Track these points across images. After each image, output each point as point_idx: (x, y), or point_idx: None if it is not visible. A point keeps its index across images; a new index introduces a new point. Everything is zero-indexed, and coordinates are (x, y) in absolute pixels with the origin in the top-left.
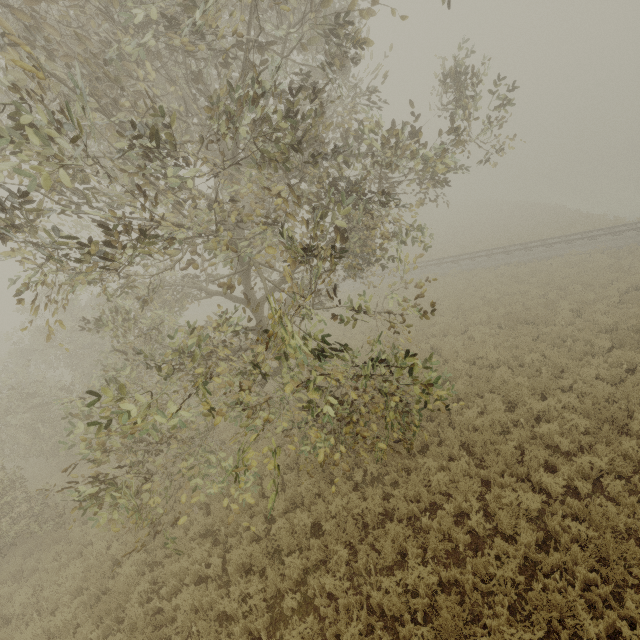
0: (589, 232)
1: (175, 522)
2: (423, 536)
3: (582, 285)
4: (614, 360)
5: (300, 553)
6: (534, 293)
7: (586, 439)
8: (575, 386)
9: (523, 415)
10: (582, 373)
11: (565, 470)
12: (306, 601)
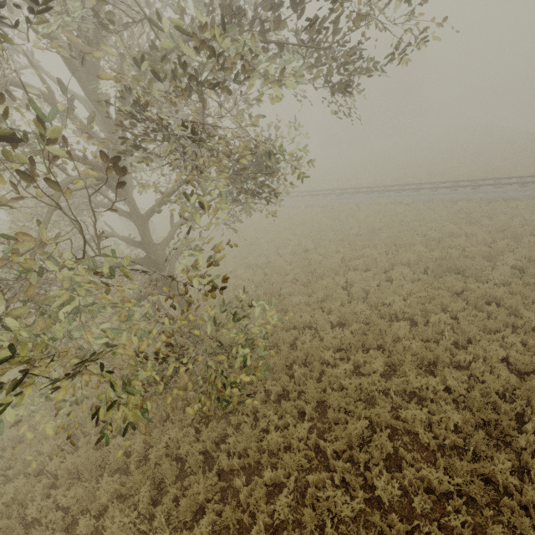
0: None
1: (18, 421)
2: (222, 505)
3: None
4: None
5: (126, 473)
6: (481, 239)
7: (454, 438)
8: (473, 365)
9: (393, 389)
10: (489, 350)
11: (409, 473)
12: (103, 528)
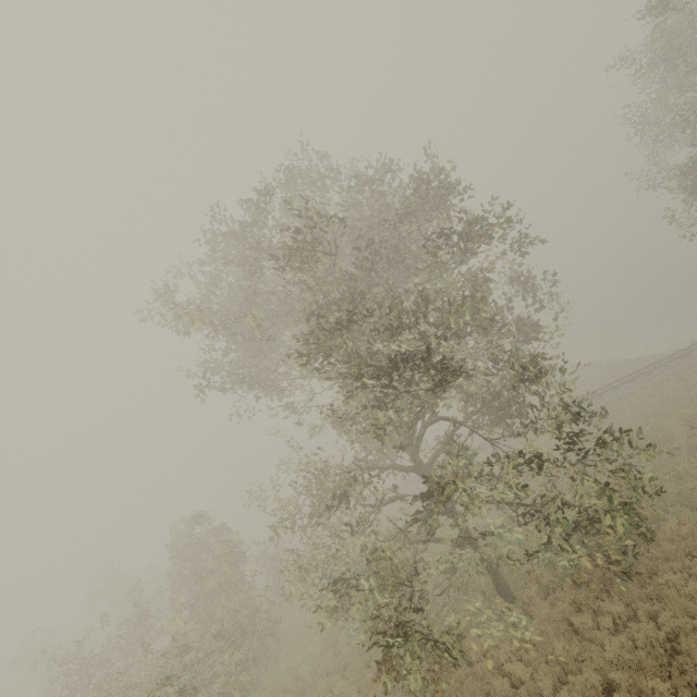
0: (641, 370)
1: None
2: None
3: (673, 407)
4: None
5: None
6: (636, 424)
7: None
8: None
9: None
10: None
11: None
12: None
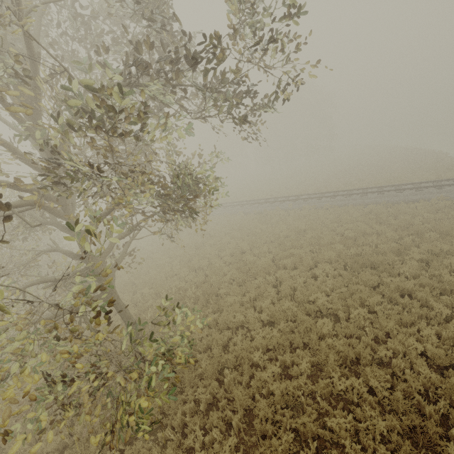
0: None
1: None
2: None
3: (440, 233)
4: (449, 335)
5: None
6: (389, 236)
7: (382, 450)
8: (394, 361)
9: (318, 393)
10: (407, 344)
11: None
12: None
